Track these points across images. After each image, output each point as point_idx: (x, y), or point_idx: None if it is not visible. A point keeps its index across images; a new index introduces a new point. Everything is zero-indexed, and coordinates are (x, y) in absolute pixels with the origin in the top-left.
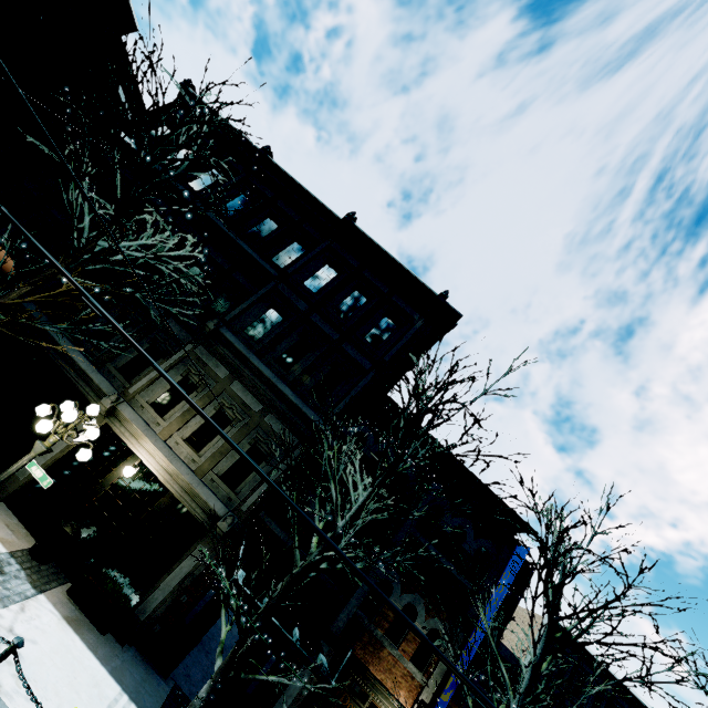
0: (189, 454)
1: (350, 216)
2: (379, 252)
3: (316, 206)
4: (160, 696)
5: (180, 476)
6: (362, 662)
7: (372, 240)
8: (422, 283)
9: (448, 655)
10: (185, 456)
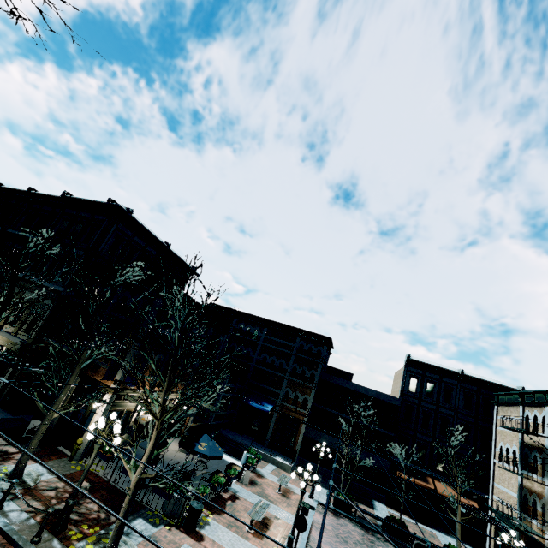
0: (11, 329)
1: (63, 193)
2: (80, 201)
3: (55, 199)
4: (3, 417)
5: (3, 337)
6: (90, 376)
7: (74, 198)
8: (98, 202)
9: (128, 356)
10: (10, 331)
